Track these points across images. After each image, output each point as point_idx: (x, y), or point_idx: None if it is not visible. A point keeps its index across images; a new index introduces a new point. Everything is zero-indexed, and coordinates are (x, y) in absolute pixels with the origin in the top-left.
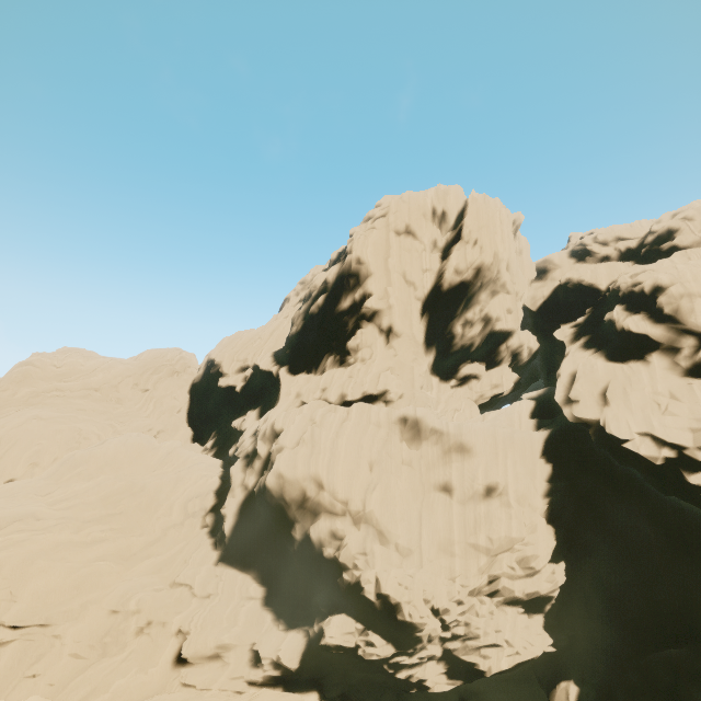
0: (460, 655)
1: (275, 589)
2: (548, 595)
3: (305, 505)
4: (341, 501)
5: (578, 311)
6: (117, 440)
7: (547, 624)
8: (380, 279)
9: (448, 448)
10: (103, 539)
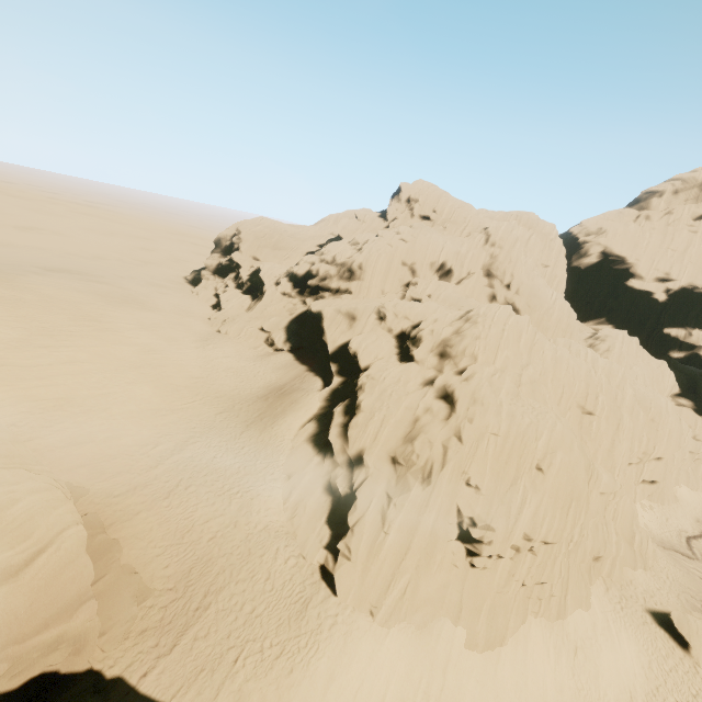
0: None
1: None
2: None
3: None
4: None
5: None
6: (627, 338)
7: None
8: None
9: None
10: None
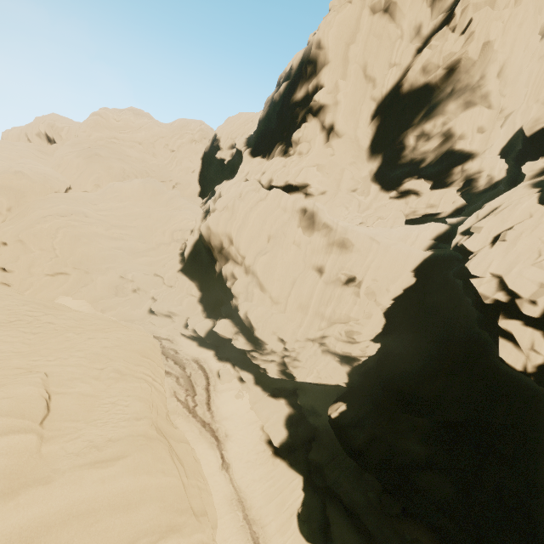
0: (289, 365)
1: (207, 296)
2: (357, 357)
3: (222, 252)
4: (241, 255)
5: None
6: (140, 181)
7: (350, 373)
8: (335, 70)
9: (332, 242)
10: (121, 238)
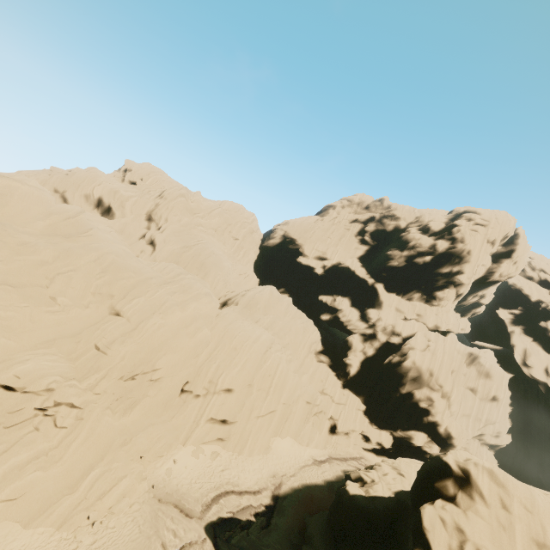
0: None
1: (369, 408)
2: (502, 445)
3: (417, 380)
4: (439, 385)
5: (511, 304)
6: (269, 290)
7: (494, 454)
8: (472, 267)
9: (481, 373)
10: (291, 359)
